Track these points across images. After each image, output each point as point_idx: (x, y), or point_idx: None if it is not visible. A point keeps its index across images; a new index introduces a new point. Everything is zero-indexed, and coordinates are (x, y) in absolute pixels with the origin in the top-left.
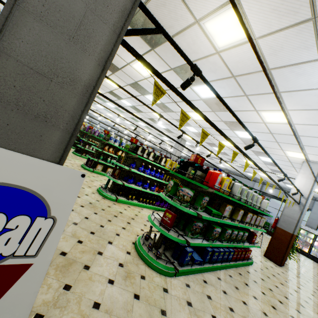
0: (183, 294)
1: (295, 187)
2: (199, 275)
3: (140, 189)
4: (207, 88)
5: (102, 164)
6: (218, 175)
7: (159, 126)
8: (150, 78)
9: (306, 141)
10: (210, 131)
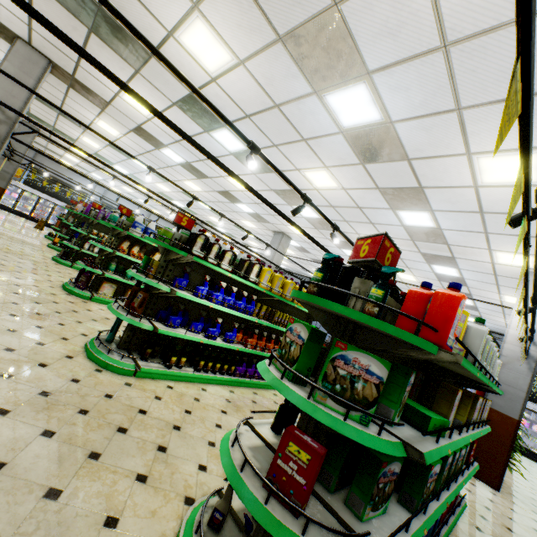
0: None
1: (533, 325)
2: None
3: (200, 340)
4: (362, 96)
5: (114, 281)
6: (459, 304)
7: (240, 208)
8: (225, 76)
9: None
10: (345, 214)
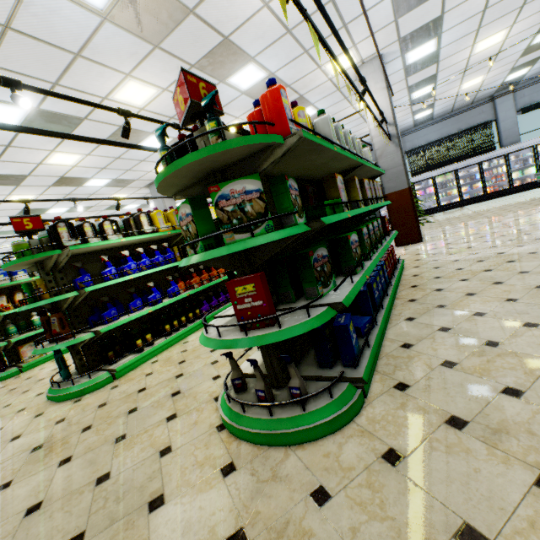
0: (422, 417)
1: (378, 108)
2: (387, 346)
3: (148, 311)
4: None
5: (30, 340)
6: (280, 94)
7: (93, 187)
8: None
9: (349, 6)
10: None
